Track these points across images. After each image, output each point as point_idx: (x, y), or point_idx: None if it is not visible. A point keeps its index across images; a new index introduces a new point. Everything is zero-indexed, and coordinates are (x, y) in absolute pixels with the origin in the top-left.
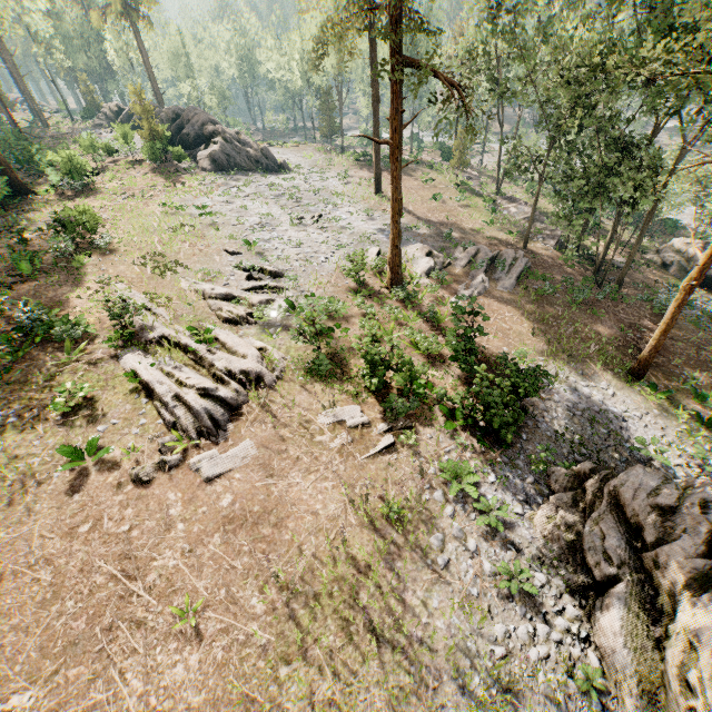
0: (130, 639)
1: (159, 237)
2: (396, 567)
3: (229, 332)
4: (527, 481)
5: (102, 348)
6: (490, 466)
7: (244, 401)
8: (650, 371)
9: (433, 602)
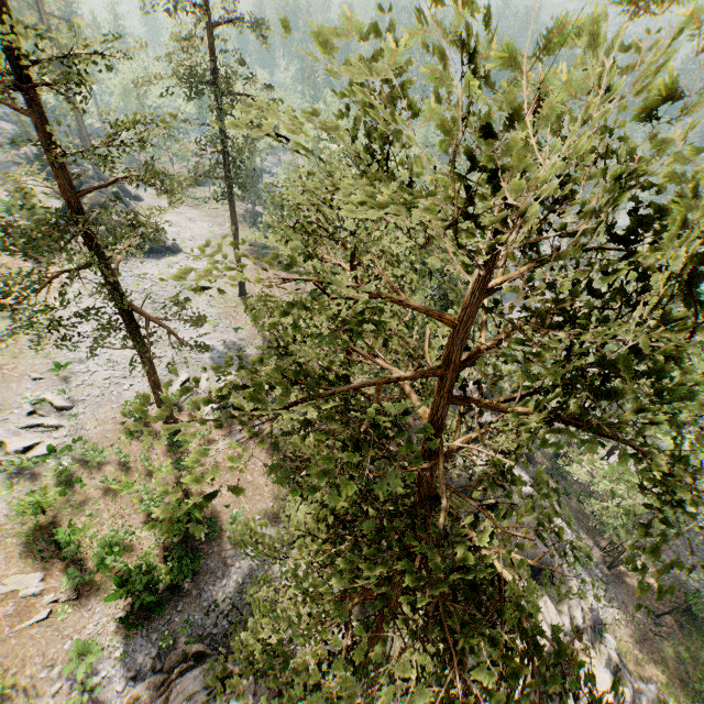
0: None
1: None
2: None
3: None
4: (151, 655)
5: None
6: (126, 640)
7: None
8: None
9: None
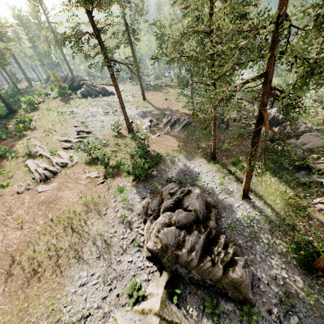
0: (3, 228)
1: (52, 123)
2: (88, 215)
3: (64, 152)
4: (148, 192)
5: (21, 159)
6: (136, 188)
7: (60, 171)
8: (221, 157)
9: (95, 223)
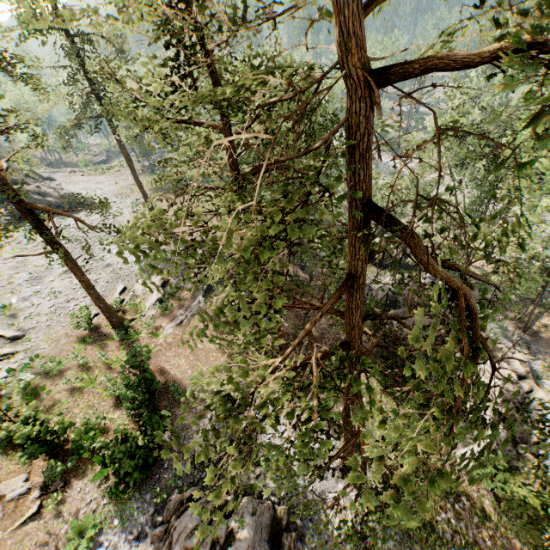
0: None
1: None
2: None
3: None
4: (149, 513)
5: None
6: (121, 507)
7: None
8: None
9: None
